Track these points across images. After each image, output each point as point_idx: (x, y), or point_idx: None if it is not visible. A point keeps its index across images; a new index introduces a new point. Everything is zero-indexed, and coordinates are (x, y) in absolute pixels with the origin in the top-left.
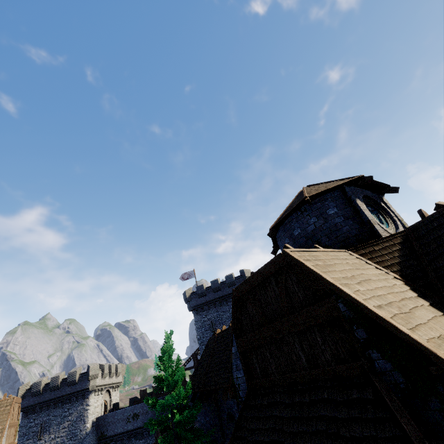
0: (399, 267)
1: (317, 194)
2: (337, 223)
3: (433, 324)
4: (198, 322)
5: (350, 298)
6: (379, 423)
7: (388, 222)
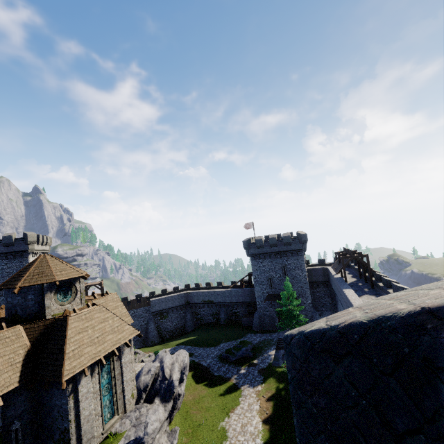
0: (35, 339)
1: (25, 286)
2: (30, 304)
3: (5, 380)
4: None
5: None
6: None
7: (72, 295)
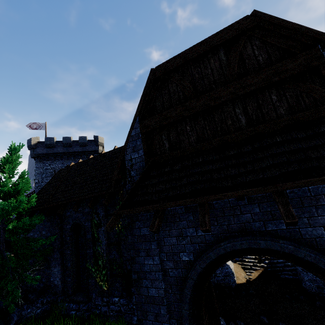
0: None
1: None
2: None
3: None
4: (40, 168)
5: None
6: None
7: None
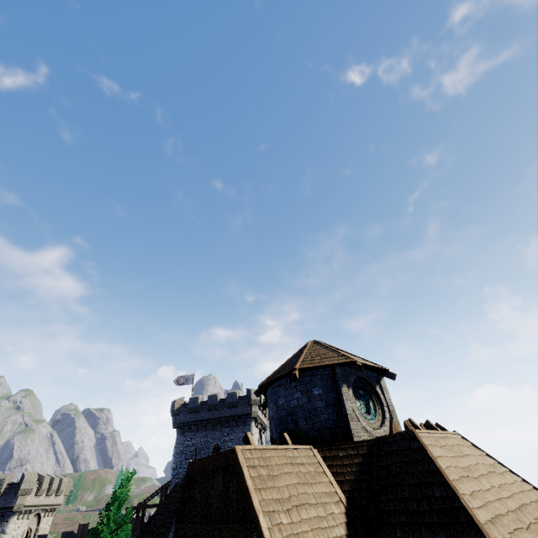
0: (350, 486)
1: (307, 368)
2: (318, 407)
3: None
4: (180, 445)
5: (262, 536)
6: None
7: (377, 412)
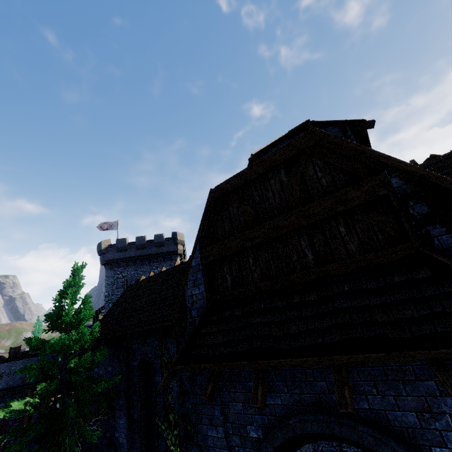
0: None
1: (320, 122)
2: None
3: None
4: (110, 278)
5: (414, 169)
6: (445, 298)
7: None
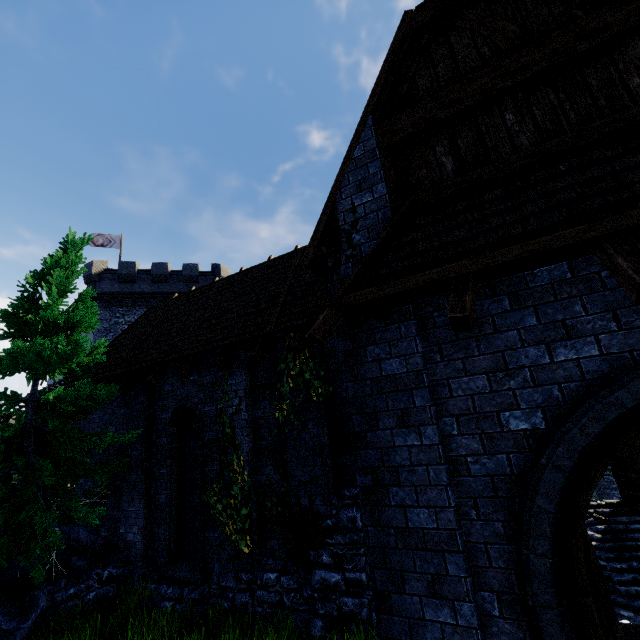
0: None
1: None
2: None
3: None
4: (104, 321)
5: None
6: None
7: None
